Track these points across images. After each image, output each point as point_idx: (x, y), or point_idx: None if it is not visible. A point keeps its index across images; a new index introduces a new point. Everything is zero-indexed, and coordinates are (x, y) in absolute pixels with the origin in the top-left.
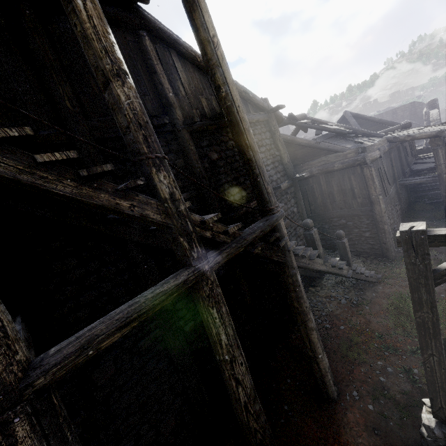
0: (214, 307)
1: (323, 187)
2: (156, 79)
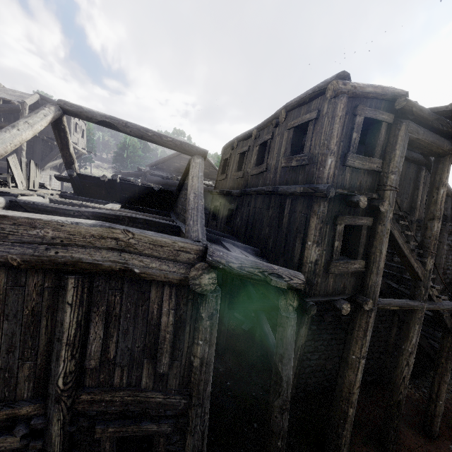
0: (418, 324)
1: None
2: (416, 192)
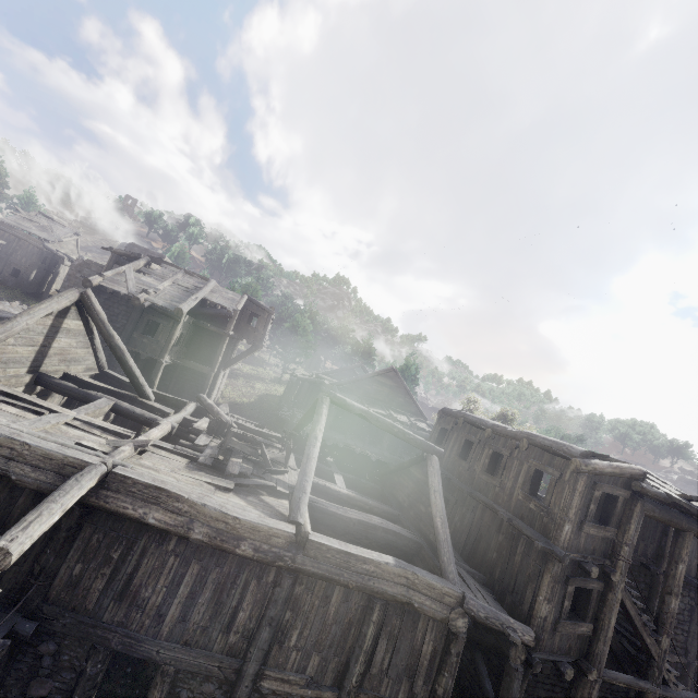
0: None
1: None
2: (664, 538)
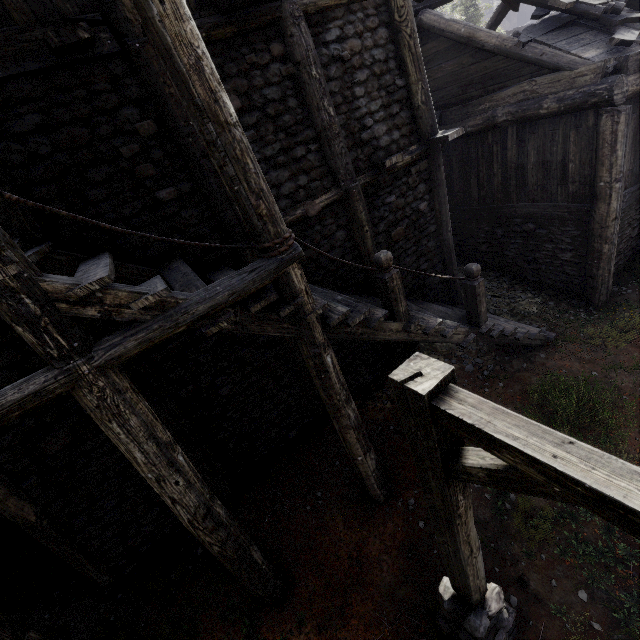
0: (112, 421)
1: (508, 154)
2: None
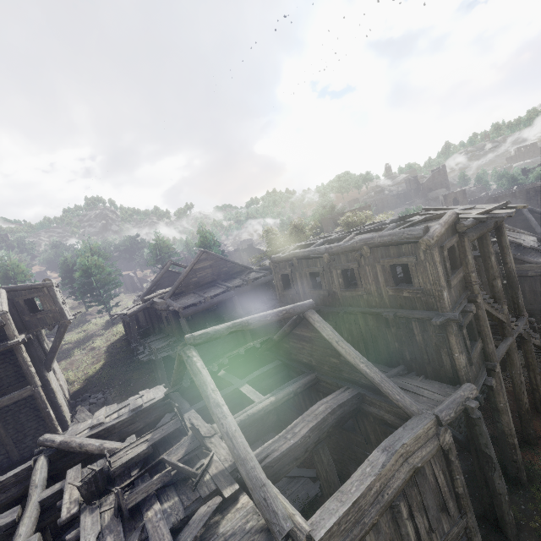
0: (516, 353)
1: None
2: None
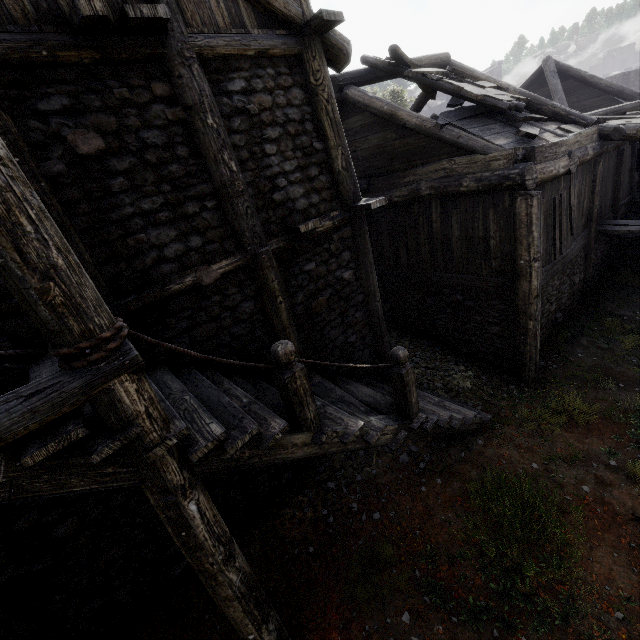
0: None
1: (434, 226)
2: None
